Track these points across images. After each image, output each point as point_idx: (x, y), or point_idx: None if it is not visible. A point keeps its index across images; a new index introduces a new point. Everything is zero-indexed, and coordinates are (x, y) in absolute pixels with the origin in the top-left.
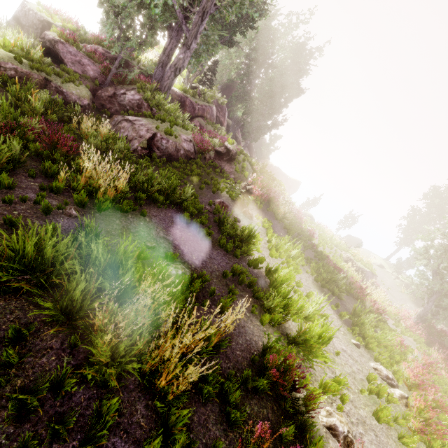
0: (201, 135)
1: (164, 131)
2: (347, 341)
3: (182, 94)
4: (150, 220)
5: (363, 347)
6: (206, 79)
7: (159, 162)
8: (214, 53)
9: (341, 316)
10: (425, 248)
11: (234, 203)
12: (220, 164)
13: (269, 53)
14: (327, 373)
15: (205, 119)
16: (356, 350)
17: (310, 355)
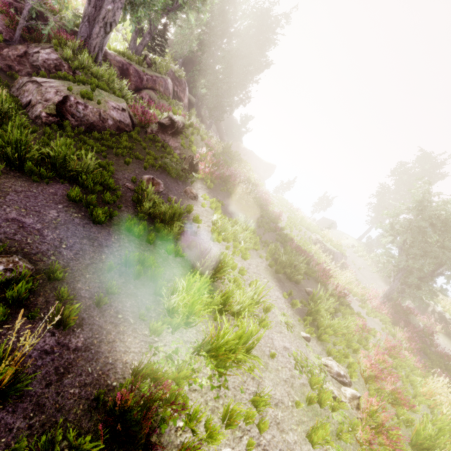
0: (149, 108)
1: (79, 93)
2: (294, 336)
3: (123, 60)
4: (3, 197)
5: (315, 339)
6: (156, 45)
7: (72, 131)
8: (162, 13)
9: (293, 304)
10: (391, 224)
11: (173, 181)
12: (164, 139)
13: (231, 20)
14: (248, 388)
15: (157, 92)
16: (305, 345)
17: (223, 368)
